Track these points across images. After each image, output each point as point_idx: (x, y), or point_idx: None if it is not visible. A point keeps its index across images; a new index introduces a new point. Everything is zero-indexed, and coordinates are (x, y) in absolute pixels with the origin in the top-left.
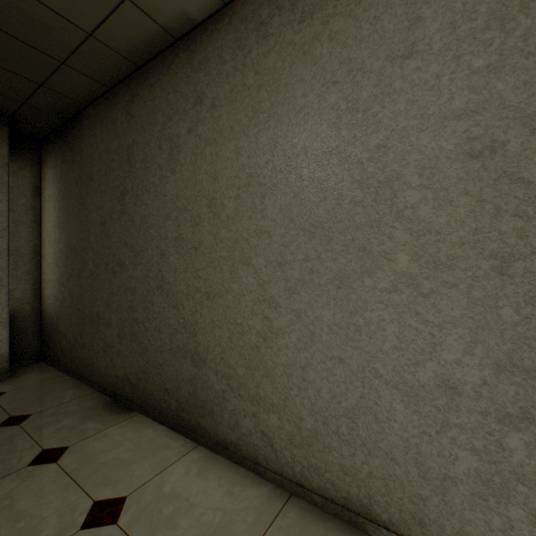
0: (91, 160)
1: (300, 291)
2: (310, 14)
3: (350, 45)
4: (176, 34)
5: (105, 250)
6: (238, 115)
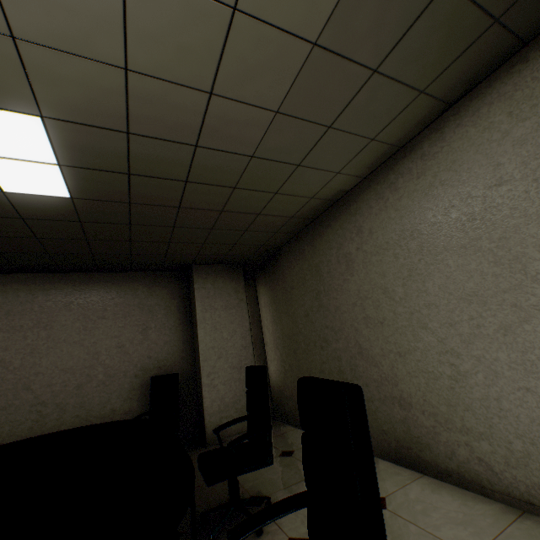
0: (291, 276)
1: (473, 342)
2: (422, 173)
3: (456, 185)
4: (336, 199)
5: (312, 333)
6: (389, 235)
